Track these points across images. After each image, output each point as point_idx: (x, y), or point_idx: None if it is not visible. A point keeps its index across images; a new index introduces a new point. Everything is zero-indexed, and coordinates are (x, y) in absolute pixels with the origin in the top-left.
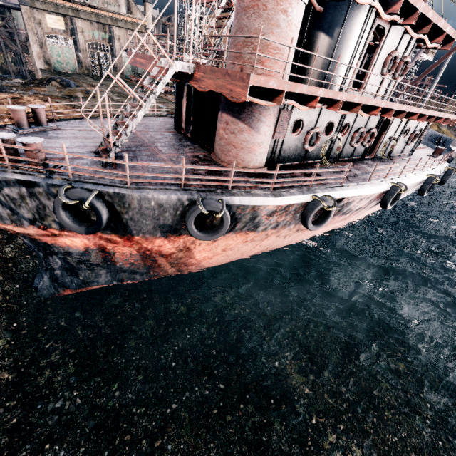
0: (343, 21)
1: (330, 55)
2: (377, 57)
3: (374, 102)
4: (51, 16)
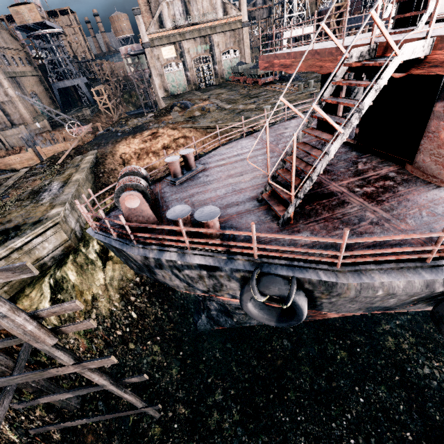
0: None
1: None
2: None
3: None
4: (165, 48)
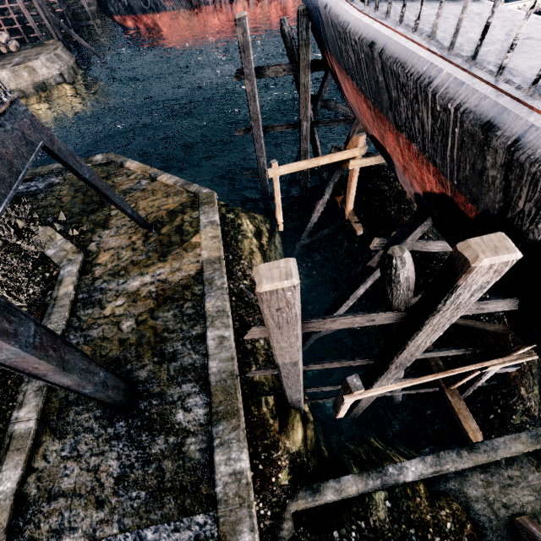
0: None
1: None
2: None
3: None
4: None
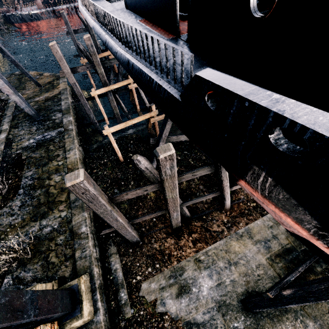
0: None
1: None
2: None
3: None
4: None
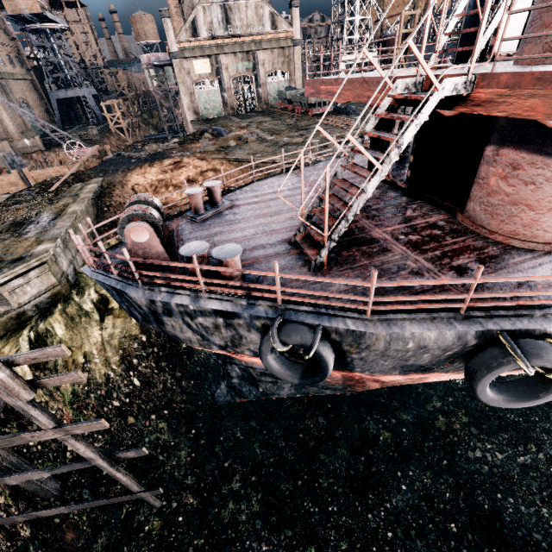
0: None
1: None
2: None
3: None
4: (198, 62)
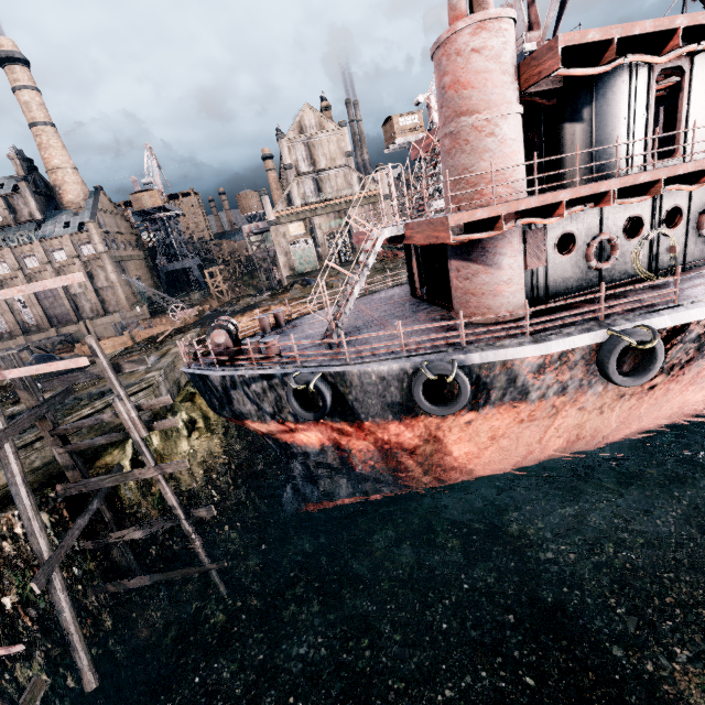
0: (591, 98)
1: (588, 141)
2: (688, 102)
3: (691, 166)
4: (293, 225)
